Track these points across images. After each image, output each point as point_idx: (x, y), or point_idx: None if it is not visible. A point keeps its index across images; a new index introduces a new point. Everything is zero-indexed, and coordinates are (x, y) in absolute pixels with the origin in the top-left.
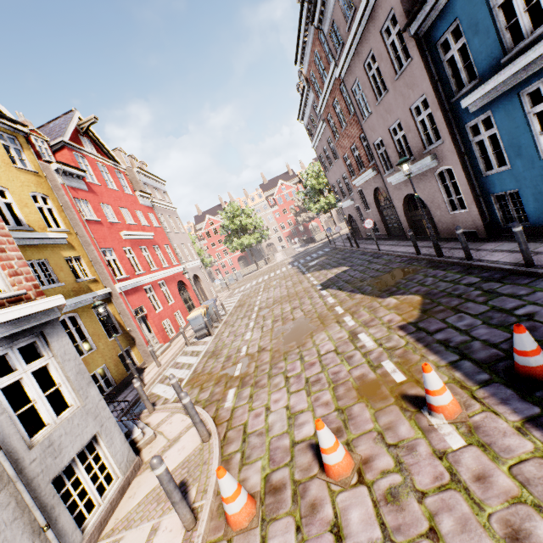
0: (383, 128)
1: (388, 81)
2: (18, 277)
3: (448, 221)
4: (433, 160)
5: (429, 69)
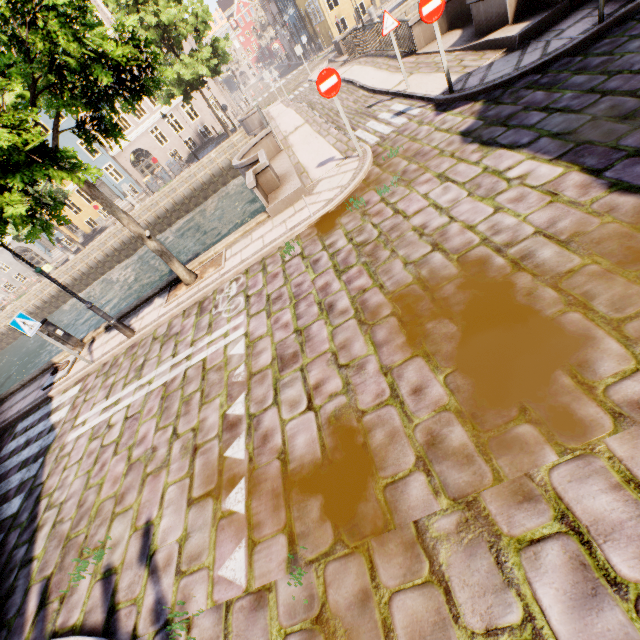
0: (275, 13)
1: (271, 1)
2: None
3: None
4: (286, 31)
5: (277, 6)
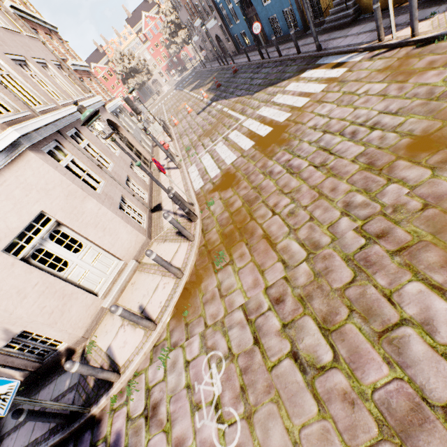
0: None
1: None
2: (111, 93)
3: (229, 48)
4: (216, 20)
5: None
